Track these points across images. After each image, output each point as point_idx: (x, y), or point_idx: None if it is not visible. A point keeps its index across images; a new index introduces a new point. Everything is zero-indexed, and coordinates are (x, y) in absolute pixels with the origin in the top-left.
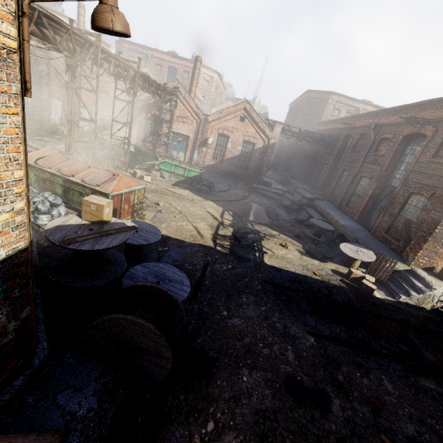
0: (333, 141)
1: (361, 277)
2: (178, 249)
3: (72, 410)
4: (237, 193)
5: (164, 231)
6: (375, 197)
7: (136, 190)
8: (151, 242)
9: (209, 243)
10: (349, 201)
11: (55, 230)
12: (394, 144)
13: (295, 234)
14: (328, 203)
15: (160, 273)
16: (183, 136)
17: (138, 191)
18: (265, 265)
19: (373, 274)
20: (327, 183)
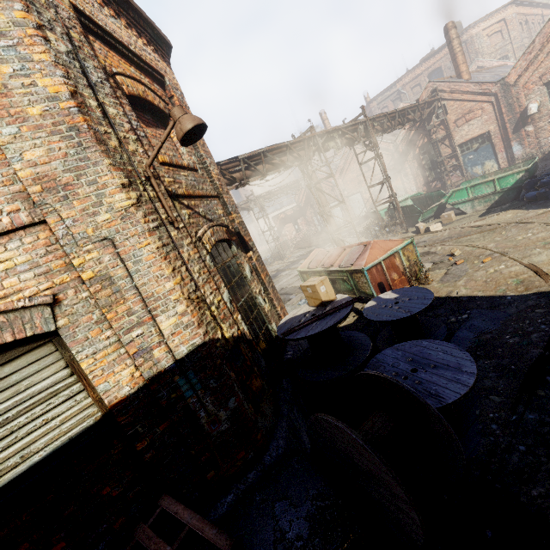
0: None
1: None
2: (488, 313)
3: (283, 527)
4: None
5: (461, 290)
6: None
7: (397, 250)
8: (414, 312)
9: None
10: None
11: (285, 323)
12: None
13: None
14: None
15: (420, 355)
16: (478, 138)
17: (402, 250)
18: None
19: None
20: None
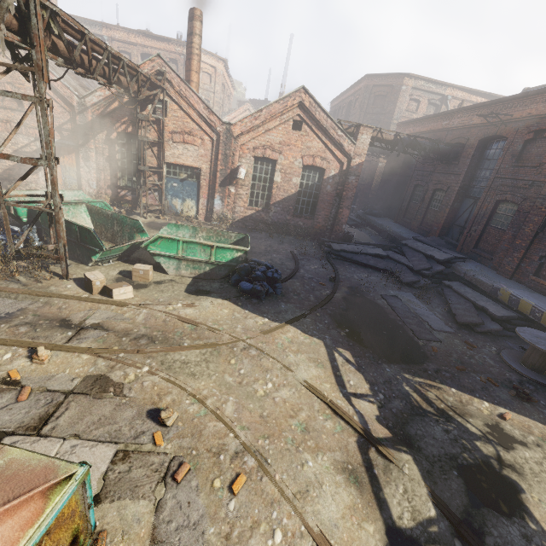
0: (453, 150)
1: None
2: None
3: None
4: (316, 272)
5: None
6: None
7: None
8: None
9: None
10: (543, 265)
11: None
12: None
13: (507, 384)
14: (480, 266)
15: None
16: (189, 168)
17: None
18: None
19: None
20: (451, 222)
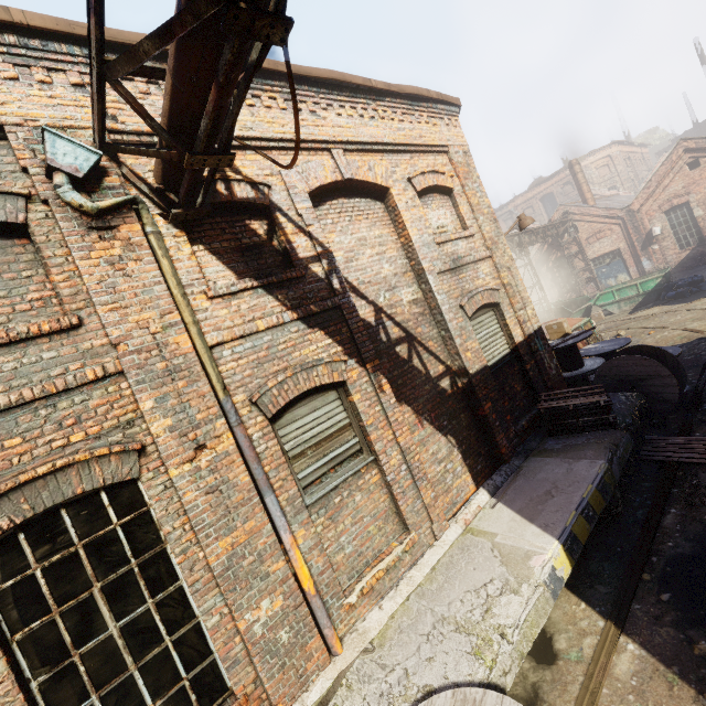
0: None
1: None
2: None
3: None
4: None
5: None
6: None
7: (580, 325)
8: (621, 346)
9: None
10: None
11: None
12: None
13: None
14: None
15: None
16: (609, 254)
17: (583, 326)
18: None
19: None
20: None
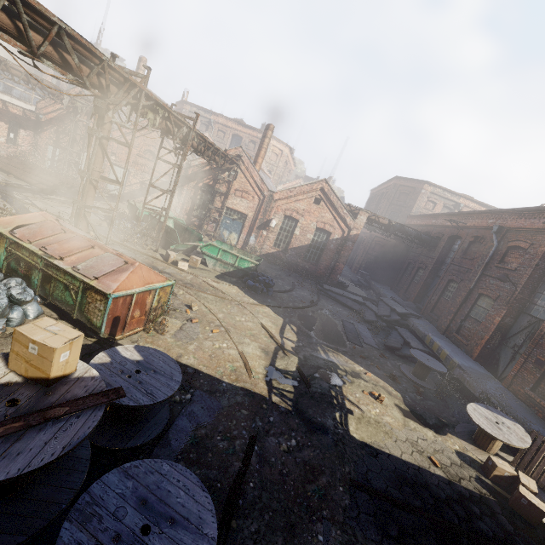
0: (433, 240)
1: (512, 477)
2: (207, 398)
3: None
4: (303, 296)
5: (190, 358)
6: (505, 328)
7: (157, 287)
8: (159, 399)
9: (260, 387)
10: (462, 326)
11: None
12: (533, 256)
13: (388, 373)
14: (428, 324)
15: (158, 493)
16: (240, 213)
17: (160, 289)
18: (352, 441)
19: (527, 469)
20: (424, 293)
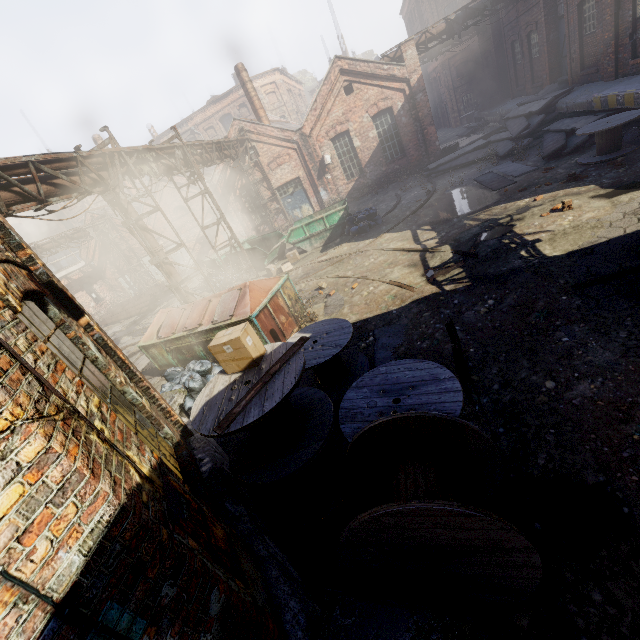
0: None
1: None
2: (388, 329)
3: None
4: (415, 196)
5: (351, 317)
6: None
7: (278, 289)
8: (344, 344)
9: (428, 290)
10: (635, 42)
11: (203, 413)
12: None
13: (565, 179)
14: (587, 87)
15: (389, 383)
16: (291, 182)
17: (282, 289)
18: (554, 260)
19: None
20: (558, 59)
